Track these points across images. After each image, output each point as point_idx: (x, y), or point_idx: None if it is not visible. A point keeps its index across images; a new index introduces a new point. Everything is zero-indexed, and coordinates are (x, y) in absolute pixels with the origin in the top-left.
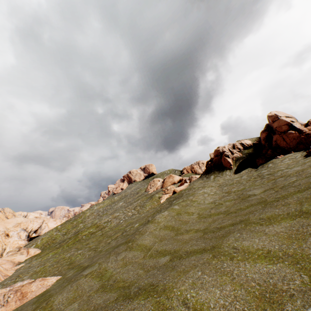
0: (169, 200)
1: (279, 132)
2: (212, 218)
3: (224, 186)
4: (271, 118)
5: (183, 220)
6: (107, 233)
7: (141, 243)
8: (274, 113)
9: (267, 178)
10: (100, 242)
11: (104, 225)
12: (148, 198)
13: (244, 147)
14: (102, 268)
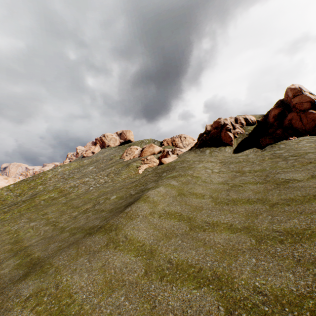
0: (155, 171)
1: (298, 110)
2: (242, 207)
3: (229, 163)
4: (294, 91)
5: (192, 203)
6: (73, 202)
7: (133, 237)
8: (298, 86)
9: (293, 160)
10: (63, 214)
11: (69, 190)
12: (124, 166)
13: (248, 123)
14: (61, 288)
